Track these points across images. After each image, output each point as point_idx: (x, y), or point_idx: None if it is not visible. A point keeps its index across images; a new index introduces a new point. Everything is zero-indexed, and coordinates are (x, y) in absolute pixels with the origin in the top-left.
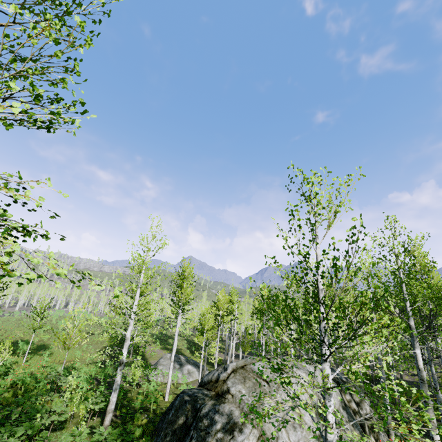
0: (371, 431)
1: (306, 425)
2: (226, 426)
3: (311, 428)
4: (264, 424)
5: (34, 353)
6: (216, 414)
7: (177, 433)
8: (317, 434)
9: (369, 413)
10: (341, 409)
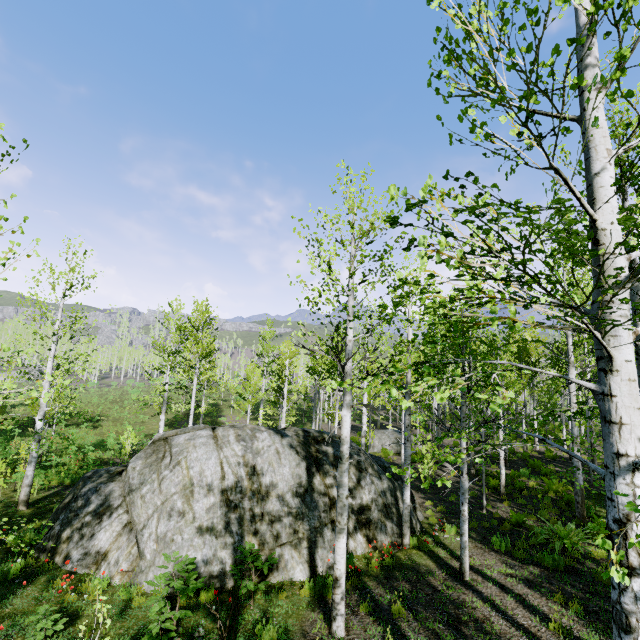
0: (363, 527)
1: (192, 514)
2: (99, 509)
3: (199, 518)
4: (134, 509)
5: (79, 425)
6: (94, 494)
7: (58, 513)
8: (204, 526)
9: (367, 504)
10: (289, 496)
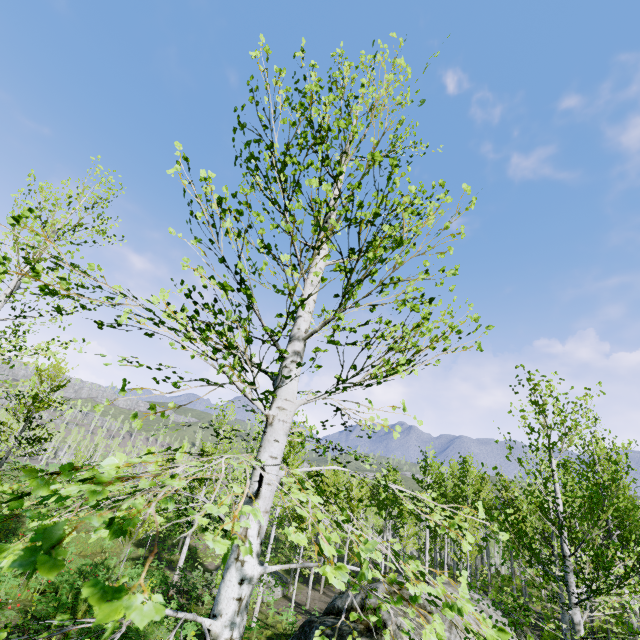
0: None
1: None
2: None
3: None
4: None
5: None
6: None
7: None
8: None
9: None
10: None
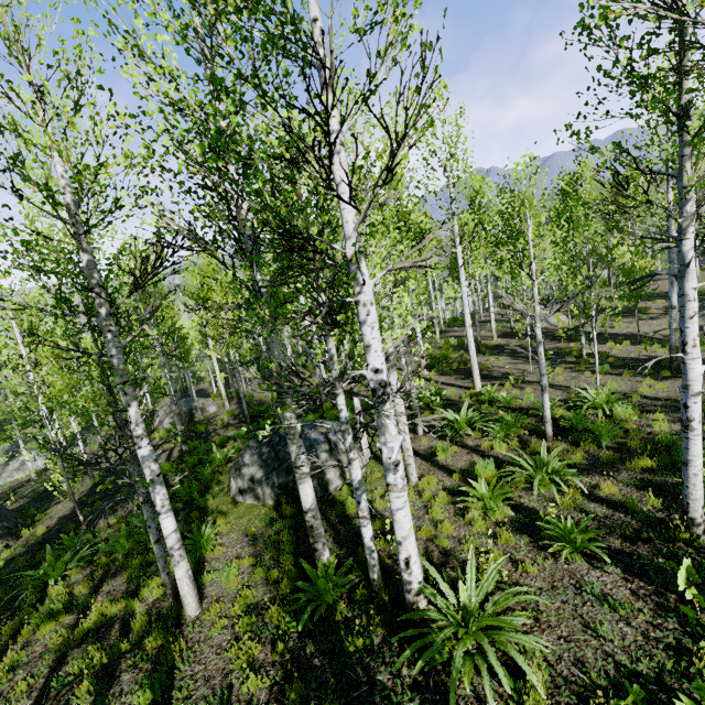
0: None
1: None
2: None
3: None
4: None
5: None
6: None
7: None
8: None
9: None
10: None
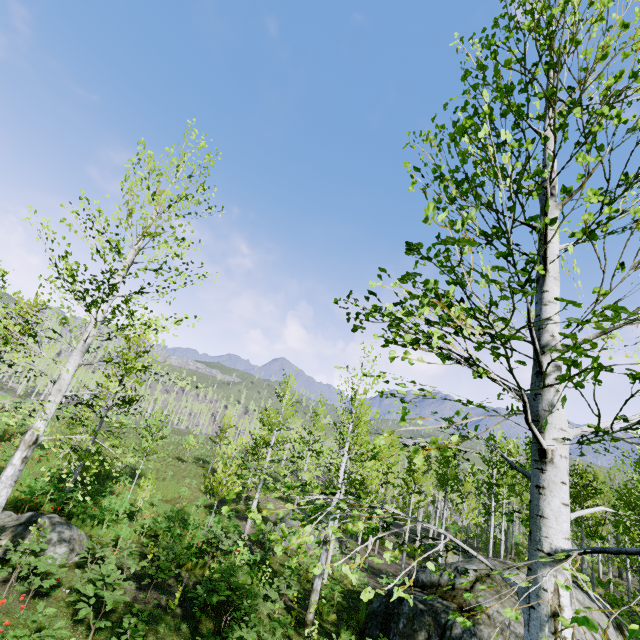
0: None
1: None
2: None
3: None
4: None
5: (132, 482)
6: (473, 639)
7: None
8: None
9: None
10: None
